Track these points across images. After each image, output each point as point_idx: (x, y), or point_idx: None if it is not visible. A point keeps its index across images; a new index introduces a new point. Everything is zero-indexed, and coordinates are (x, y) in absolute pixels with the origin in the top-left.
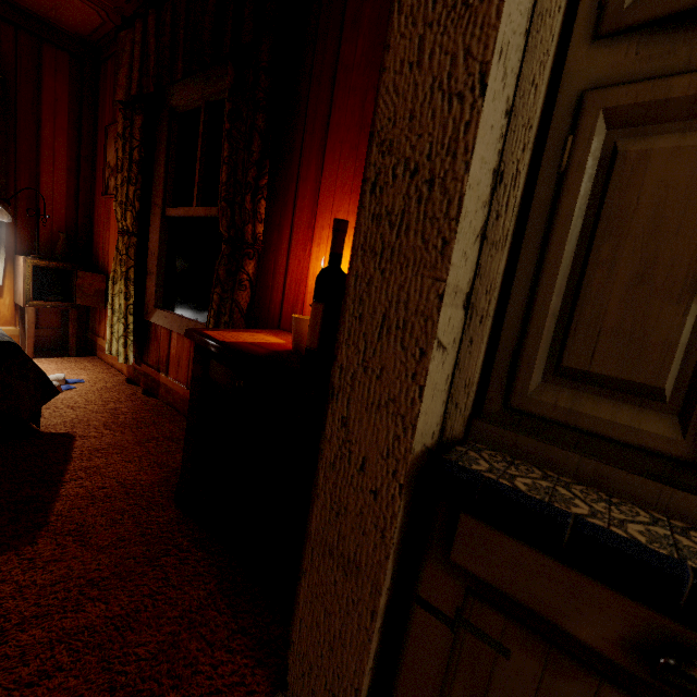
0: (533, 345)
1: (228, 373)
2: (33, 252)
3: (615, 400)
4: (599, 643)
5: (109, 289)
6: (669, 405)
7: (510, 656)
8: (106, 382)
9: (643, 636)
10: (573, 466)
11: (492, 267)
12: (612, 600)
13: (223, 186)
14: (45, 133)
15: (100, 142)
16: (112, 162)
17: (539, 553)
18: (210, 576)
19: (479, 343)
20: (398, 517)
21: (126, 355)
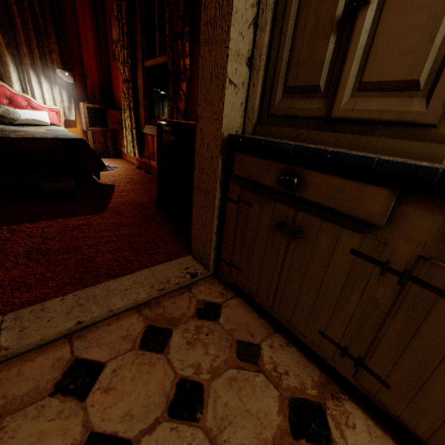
0: (277, 80)
1: (169, 136)
2: (86, 100)
3: (305, 98)
4: (271, 184)
5: (122, 116)
6: (323, 94)
7: (252, 206)
8: (127, 168)
9: (281, 175)
10: (288, 134)
11: (261, 42)
12: (274, 165)
13: (167, 38)
14: (80, 25)
15: (108, 26)
16: (115, 38)
17: (256, 158)
18: (169, 228)
19: (257, 85)
20: (219, 165)
21: (134, 152)
